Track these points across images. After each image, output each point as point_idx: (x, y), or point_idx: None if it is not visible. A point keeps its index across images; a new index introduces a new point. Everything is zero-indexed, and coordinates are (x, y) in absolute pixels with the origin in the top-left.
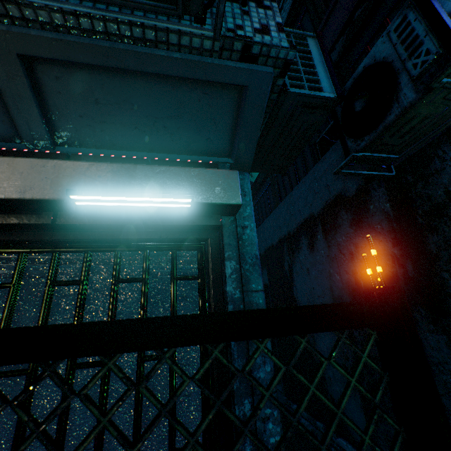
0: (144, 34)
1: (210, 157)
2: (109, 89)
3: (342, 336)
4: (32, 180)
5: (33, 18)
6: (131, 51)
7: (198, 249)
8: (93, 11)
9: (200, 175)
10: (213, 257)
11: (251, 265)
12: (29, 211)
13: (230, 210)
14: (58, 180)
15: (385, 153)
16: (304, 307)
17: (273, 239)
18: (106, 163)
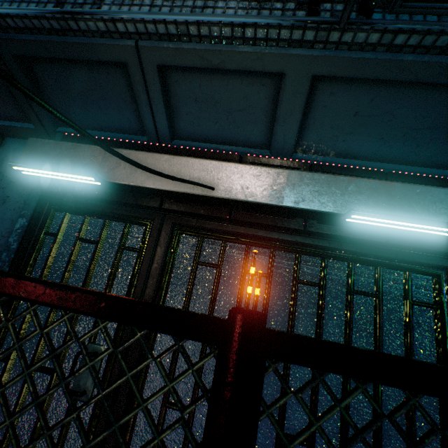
0: None
1: None
2: (377, 101)
3: None
4: (302, 192)
5: (347, 41)
6: (433, 63)
7: (435, 276)
8: (419, 26)
9: None
10: None
11: None
12: (284, 216)
13: None
14: (323, 193)
15: None
16: None
17: None
18: (364, 179)
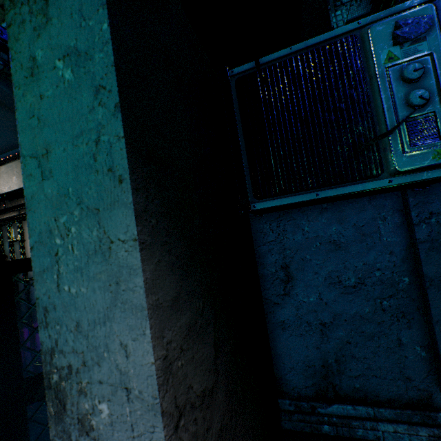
0: None
1: None
2: None
3: None
4: None
5: None
6: None
7: None
8: None
9: (6, 170)
10: None
11: None
12: None
13: None
14: None
15: None
16: None
17: None
18: None
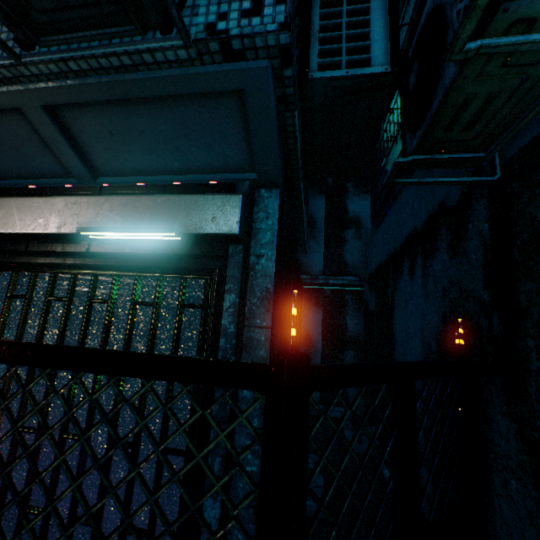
0: (122, 61)
1: (232, 174)
2: (116, 120)
3: (225, 393)
4: (66, 217)
5: (39, 73)
6: (117, 82)
7: (206, 279)
8: (74, 54)
9: (199, 202)
10: (217, 288)
11: (259, 299)
12: (73, 241)
13: (231, 240)
14: (83, 215)
15: (456, 152)
16: (191, 359)
17: (382, 255)
18: (118, 197)
